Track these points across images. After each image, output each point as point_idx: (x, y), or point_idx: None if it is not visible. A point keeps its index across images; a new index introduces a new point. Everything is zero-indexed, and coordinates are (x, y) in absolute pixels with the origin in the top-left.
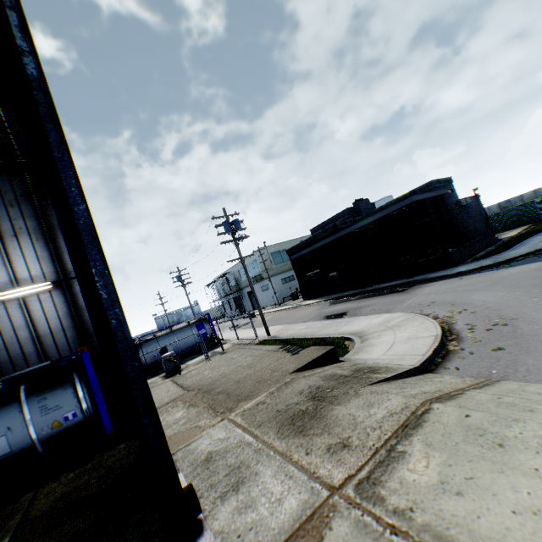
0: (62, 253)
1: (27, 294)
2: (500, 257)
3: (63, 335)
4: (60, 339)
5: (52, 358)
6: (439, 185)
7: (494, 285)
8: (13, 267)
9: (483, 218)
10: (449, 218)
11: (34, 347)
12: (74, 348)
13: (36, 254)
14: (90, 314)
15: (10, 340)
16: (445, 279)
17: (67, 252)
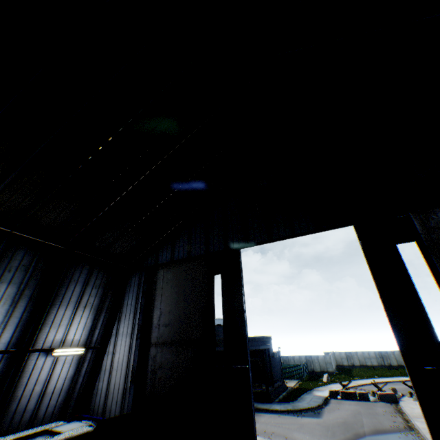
0: (97, 326)
1: (68, 354)
2: (296, 405)
3: (57, 396)
4: (54, 399)
5: (38, 418)
6: (267, 339)
7: (302, 428)
8: (69, 328)
9: (281, 367)
10: (270, 365)
11: (35, 403)
12: (56, 411)
13: (86, 323)
14: (133, 393)
15: (28, 391)
16: (269, 411)
17: (99, 326)
